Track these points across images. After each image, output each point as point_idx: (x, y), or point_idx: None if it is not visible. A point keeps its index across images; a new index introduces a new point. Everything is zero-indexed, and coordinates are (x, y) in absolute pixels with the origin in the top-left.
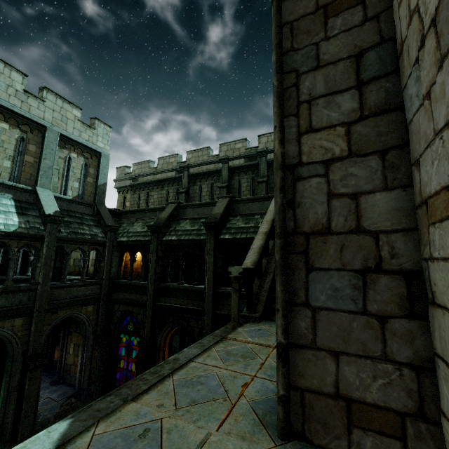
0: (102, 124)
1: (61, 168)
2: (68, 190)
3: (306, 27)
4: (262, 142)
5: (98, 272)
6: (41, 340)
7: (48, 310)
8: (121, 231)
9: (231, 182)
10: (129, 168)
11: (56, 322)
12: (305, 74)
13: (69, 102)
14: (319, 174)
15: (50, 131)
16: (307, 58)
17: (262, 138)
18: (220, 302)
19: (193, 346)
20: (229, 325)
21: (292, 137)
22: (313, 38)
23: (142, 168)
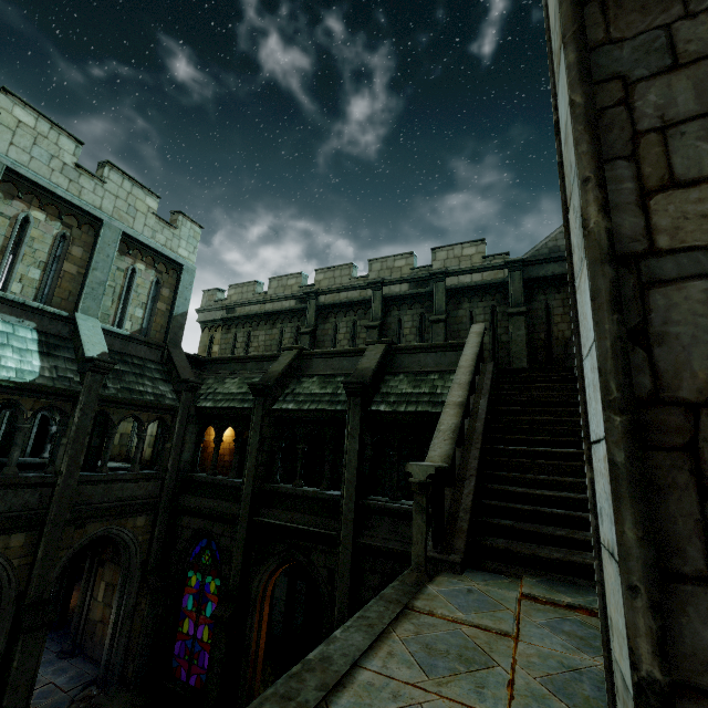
0: (189, 222)
1: (118, 286)
2: (125, 320)
3: (637, 0)
4: (438, 259)
5: (160, 458)
6: (52, 576)
7: (69, 521)
8: (204, 392)
9: (385, 319)
10: (222, 293)
11: (81, 543)
12: (645, 80)
13: (141, 185)
14: (707, 272)
15: (108, 227)
16: (647, 53)
17: (438, 253)
18: (368, 523)
19: (351, 624)
20: (409, 577)
21: (626, 199)
22: (656, 17)
23: (243, 293)
